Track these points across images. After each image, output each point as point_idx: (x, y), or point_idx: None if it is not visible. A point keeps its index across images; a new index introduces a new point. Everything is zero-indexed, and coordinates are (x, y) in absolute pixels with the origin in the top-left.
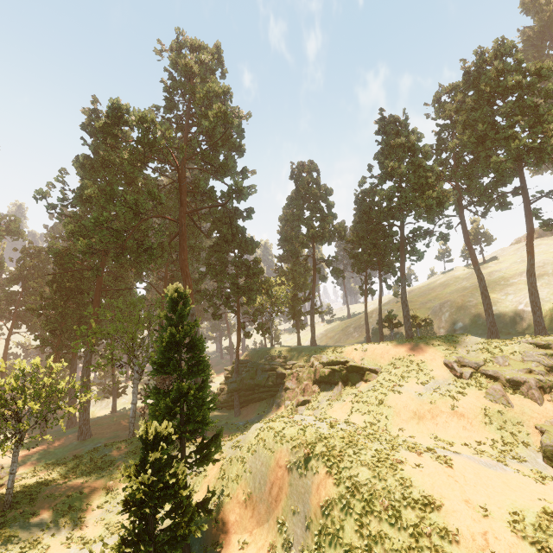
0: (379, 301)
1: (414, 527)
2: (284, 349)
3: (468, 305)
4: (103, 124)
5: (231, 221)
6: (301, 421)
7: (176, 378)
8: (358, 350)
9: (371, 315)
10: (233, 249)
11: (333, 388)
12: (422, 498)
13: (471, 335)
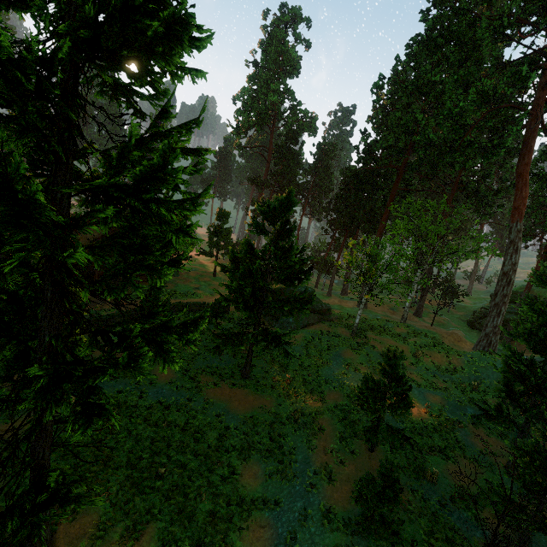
0: None
1: None
2: None
3: None
4: None
5: None
6: None
7: None
8: None
9: None
10: None
11: None
12: None
13: None
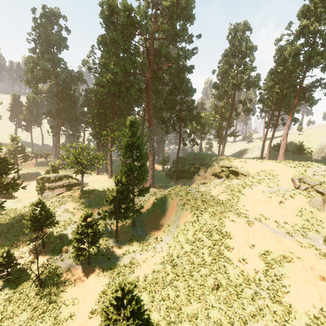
0: (272, 134)
1: (215, 241)
2: (204, 155)
3: None
4: (106, 15)
5: (179, 75)
6: (189, 190)
7: (132, 160)
8: (242, 162)
9: (273, 141)
10: (180, 93)
11: (220, 179)
12: (225, 233)
13: None
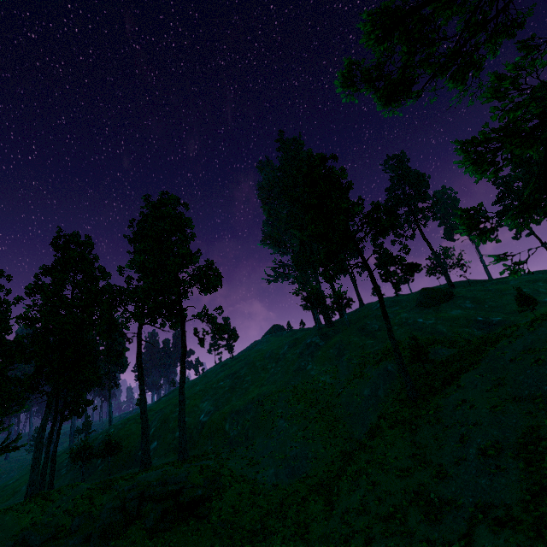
0: (49, 436)
1: None
2: None
3: (171, 417)
4: None
5: None
6: None
7: None
8: None
9: (97, 437)
10: None
11: None
12: None
13: (154, 458)
